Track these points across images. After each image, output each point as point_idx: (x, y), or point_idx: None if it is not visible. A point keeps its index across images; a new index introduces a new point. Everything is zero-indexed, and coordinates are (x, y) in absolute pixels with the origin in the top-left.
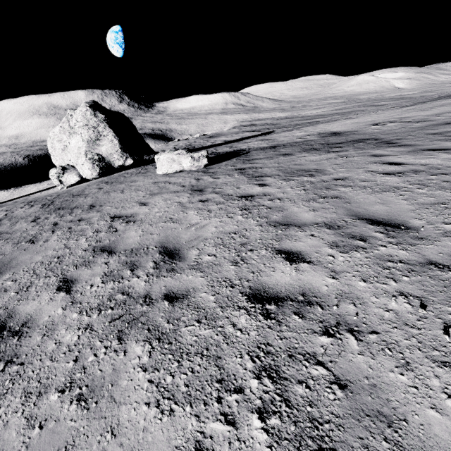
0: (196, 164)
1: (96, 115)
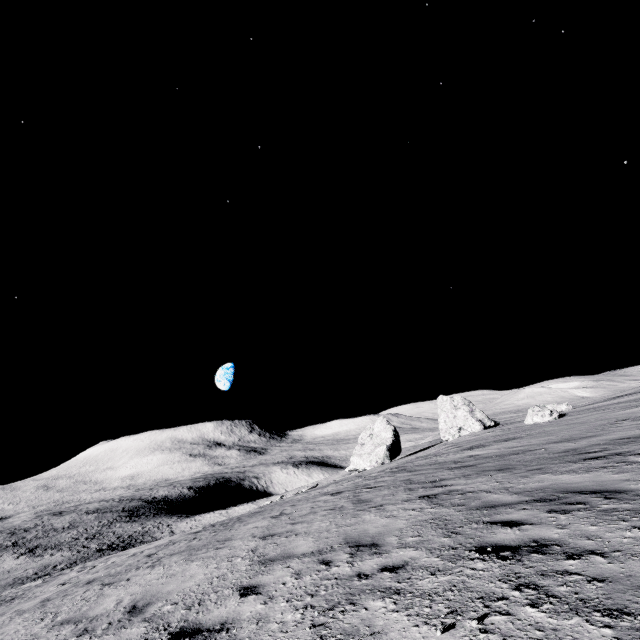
0: (568, 407)
1: (465, 399)
